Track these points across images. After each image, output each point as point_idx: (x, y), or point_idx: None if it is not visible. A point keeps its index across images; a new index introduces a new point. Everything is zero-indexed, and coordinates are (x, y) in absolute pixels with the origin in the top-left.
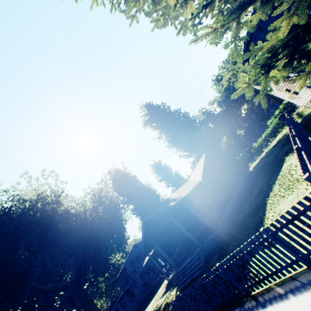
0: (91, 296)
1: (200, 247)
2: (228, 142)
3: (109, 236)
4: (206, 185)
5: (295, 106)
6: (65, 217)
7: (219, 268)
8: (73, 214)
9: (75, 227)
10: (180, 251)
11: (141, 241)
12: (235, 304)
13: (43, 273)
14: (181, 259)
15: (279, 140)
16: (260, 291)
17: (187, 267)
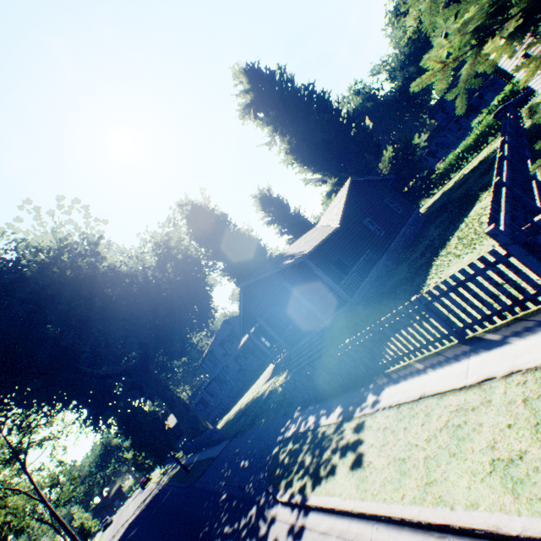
0: (166, 383)
1: (325, 323)
2: (394, 159)
3: (185, 308)
4: (346, 235)
5: (531, 92)
6: (113, 279)
7: (350, 345)
8: (125, 274)
9: (131, 293)
10: (295, 330)
11: (236, 316)
12: (363, 383)
13: (91, 355)
14: (296, 339)
15: (482, 160)
16: (395, 369)
17: (304, 348)
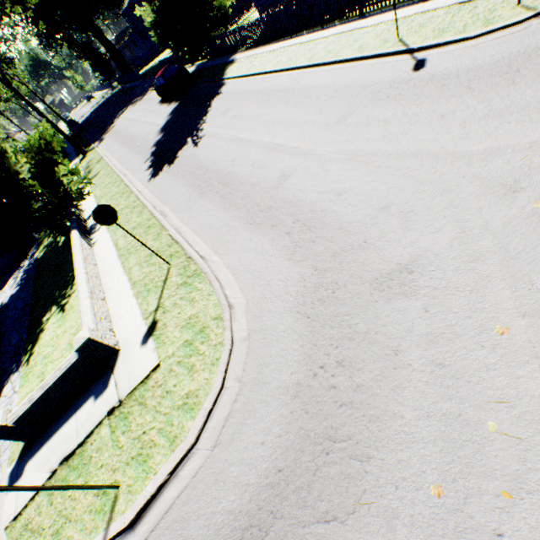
0: (99, 27)
1: None
2: None
3: None
4: None
5: None
6: None
7: (171, 58)
8: None
9: None
10: None
11: None
12: None
13: None
14: None
15: None
16: None
17: None
